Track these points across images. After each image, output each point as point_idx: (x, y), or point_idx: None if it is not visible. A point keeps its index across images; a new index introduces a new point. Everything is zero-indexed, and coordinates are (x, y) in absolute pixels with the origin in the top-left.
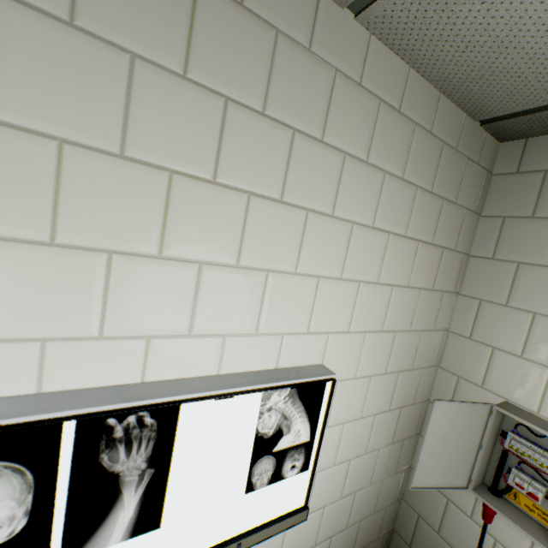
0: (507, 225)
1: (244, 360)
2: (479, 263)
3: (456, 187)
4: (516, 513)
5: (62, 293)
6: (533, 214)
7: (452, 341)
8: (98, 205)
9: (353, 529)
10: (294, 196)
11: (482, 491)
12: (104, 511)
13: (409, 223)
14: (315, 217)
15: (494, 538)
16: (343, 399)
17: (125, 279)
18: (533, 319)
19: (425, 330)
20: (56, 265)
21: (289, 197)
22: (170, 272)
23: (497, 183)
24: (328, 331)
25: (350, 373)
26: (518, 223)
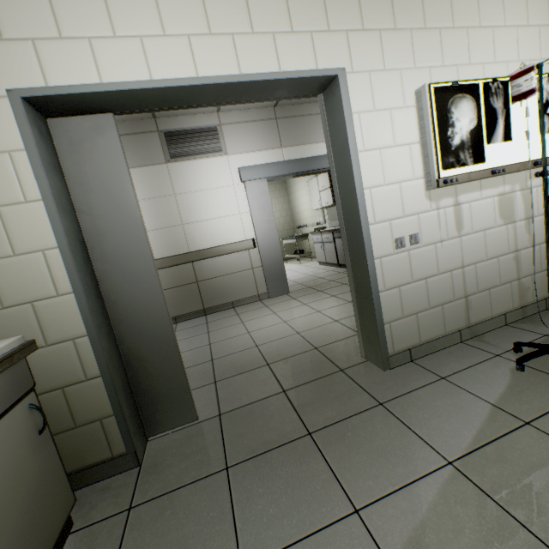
0: None
1: None
2: None
3: None
4: None
5: (458, 47)
6: None
7: None
8: (460, 10)
9: None
10: None
11: None
12: (494, 126)
13: None
14: None
15: None
16: None
17: (471, 39)
18: None
19: None
20: (455, 36)
21: None
22: (483, 34)
23: None
24: None
25: None
26: None
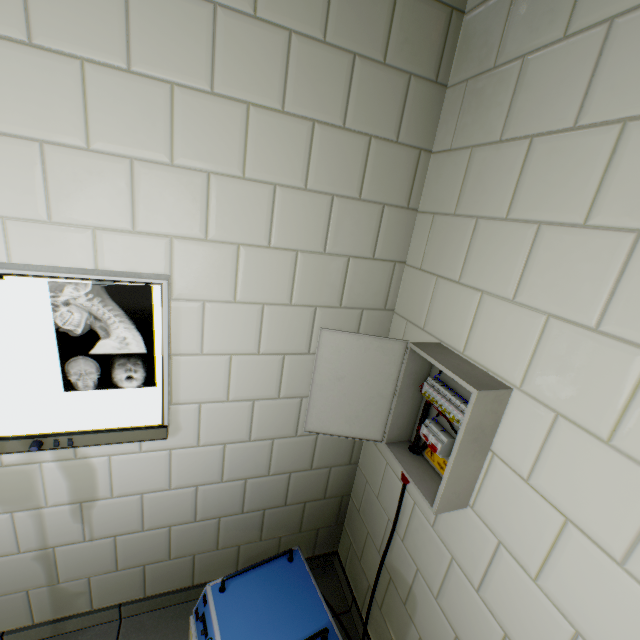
0: (469, 92)
1: (43, 252)
2: (439, 161)
3: (382, 35)
4: (423, 469)
5: None
6: (495, 63)
7: (407, 276)
8: None
9: (280, 480)
10: (51, 38)
11: (399, 446)
12: None
13: (287, 91)
14: (99, 71)
15: (414, 500)
16: (222, 326)
17: None
18: (476, 227)
19: (358, 258)
20: None
21: (44, 39)
22: None
23: (468, 27)
24: (170, 235)
25: (225, 295)
26: (480, 83)
